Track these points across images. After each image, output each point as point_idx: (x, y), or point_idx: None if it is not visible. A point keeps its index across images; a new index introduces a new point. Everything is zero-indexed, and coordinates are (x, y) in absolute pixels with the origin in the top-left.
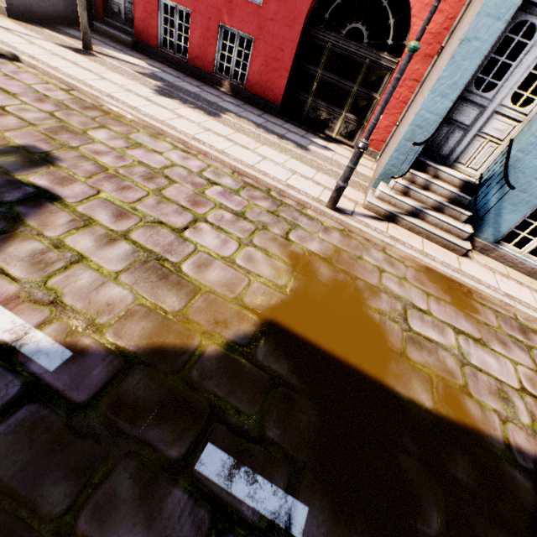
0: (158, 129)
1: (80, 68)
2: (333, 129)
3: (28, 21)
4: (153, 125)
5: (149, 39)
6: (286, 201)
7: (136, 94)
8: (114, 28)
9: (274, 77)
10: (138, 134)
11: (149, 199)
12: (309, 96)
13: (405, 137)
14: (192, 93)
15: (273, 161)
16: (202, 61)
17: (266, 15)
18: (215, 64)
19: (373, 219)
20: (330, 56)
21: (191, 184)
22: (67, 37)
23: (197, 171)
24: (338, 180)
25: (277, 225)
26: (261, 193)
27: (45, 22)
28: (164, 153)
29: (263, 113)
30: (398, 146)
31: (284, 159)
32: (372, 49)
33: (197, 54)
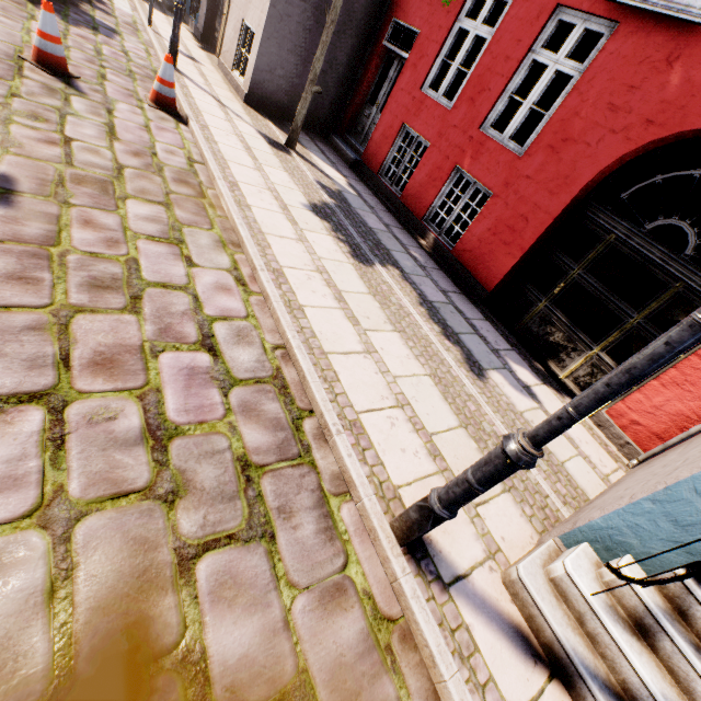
0: (240, 238)
1: (246, 152)
2: (565, 365)
3: (262, 111)
4: (239, 230)
5: (373, 163)
6: (317, 455)
7: (276, 196)
8: (348, 144)
9: (499, 251)
10: (203, 232)
11: (29, 314)
12: (543, 298)
13: (698, 483)
14: (366, 227)
15: (380, 363)
16: (416, 202)
17: (522, 170)
18: (429, 209)
19: (507, 636)
20: (605, 254)
21: (162, 327)
22: (284, 133)
23: (211, 314)
24: (435, 488)
25: (214, 505)
26: (282, 409)
27: (280, 118)
28: (197, 267)
29: (454, 291)
30: (668, 493)
31: (410, 369)
32: (697, 269)
33: (414, 193)
